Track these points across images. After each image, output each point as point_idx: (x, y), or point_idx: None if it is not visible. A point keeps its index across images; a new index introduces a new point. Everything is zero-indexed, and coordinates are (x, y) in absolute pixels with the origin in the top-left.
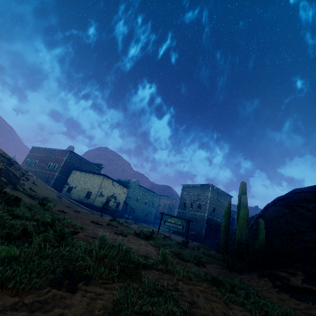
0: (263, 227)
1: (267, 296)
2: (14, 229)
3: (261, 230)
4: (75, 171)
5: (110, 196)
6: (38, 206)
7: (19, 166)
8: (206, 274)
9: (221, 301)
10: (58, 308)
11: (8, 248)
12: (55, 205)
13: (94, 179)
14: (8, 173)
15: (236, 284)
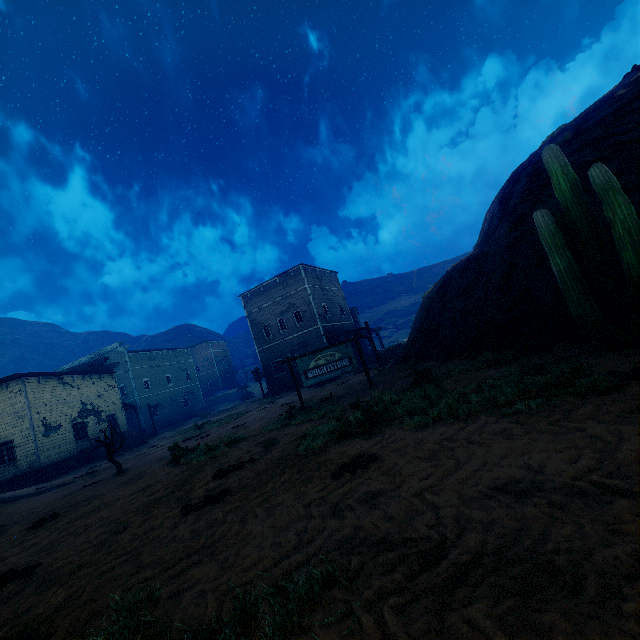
0: None
1: None
2: None
3: None
4: None
5: (79, 415)
6: None
7: None
8: None
9: None
10: None
11: None
12: None
13: None
14: None
15: None
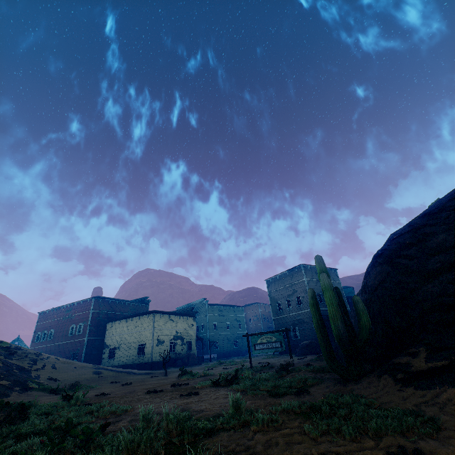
0: (362, 305)
1: (387, 402)
2: None
3: (361, 310)
4: (112, 323)
5: (173, 338)
6: (62, 403)
7: (26, 351)
8: (303, 405)
9: (309, 438)
10: None
11: None
12: (92, 388)
13: (141, 324)
14: (10, 369)
15: (343, 401)
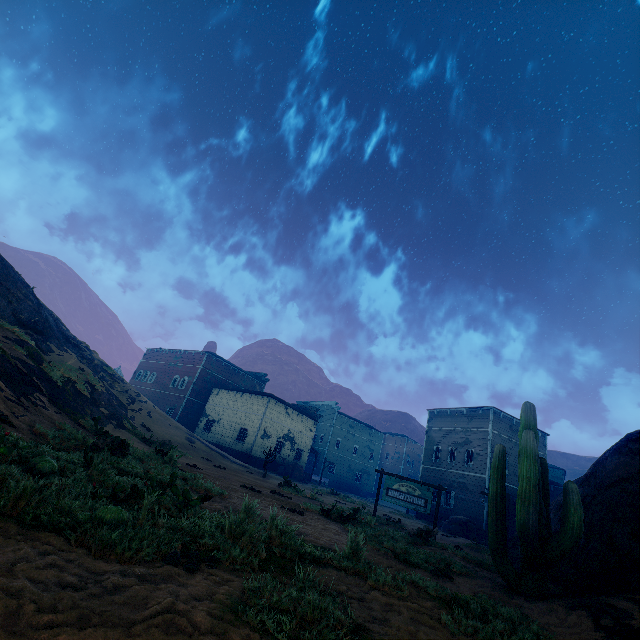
0: (578, 499)
1: None
2: (121, 487)
3: (574, 506)
4: (218, 390)
5: (283, 436)
6: (155, 456)
7: (127, 386)
8: (441, 589)
9: (444, 628)
10: (171, 584)
11: (115, 508)
12: (183, 454)
13: (251, 405)
14: (110, 398)
15: (503, 613)
